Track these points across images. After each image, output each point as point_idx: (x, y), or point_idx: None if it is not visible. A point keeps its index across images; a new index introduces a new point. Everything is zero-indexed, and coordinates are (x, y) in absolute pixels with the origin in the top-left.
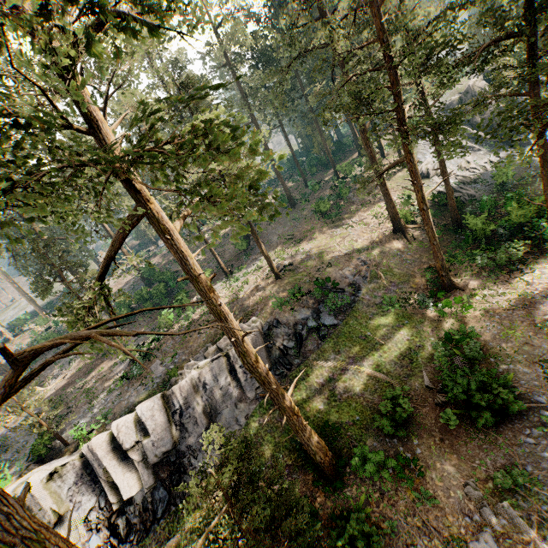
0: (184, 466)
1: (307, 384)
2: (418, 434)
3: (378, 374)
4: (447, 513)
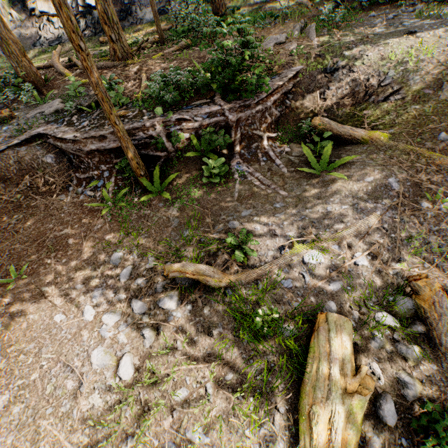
0: (131, 11)
1: (246, 1)
2: (296, 18)
3: (304, 0)
4: (271, 34)
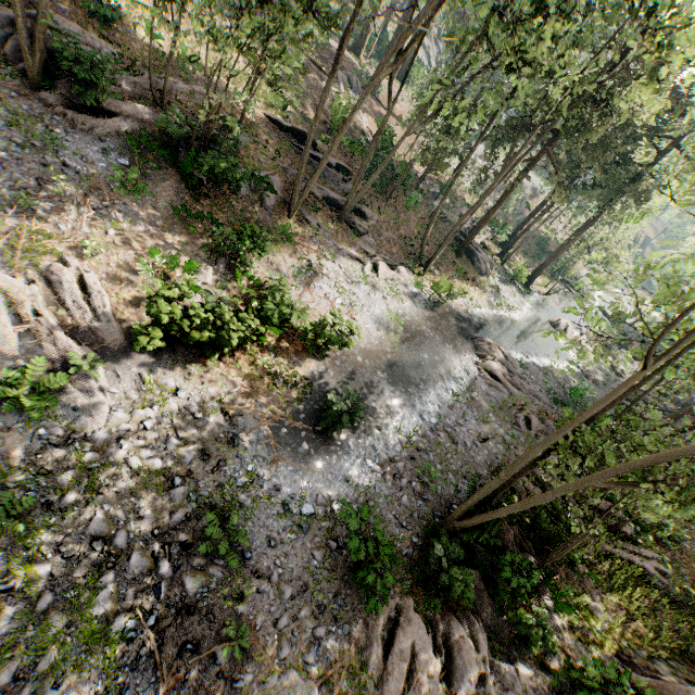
0: None
1: None
2: None
3: None
4: None
